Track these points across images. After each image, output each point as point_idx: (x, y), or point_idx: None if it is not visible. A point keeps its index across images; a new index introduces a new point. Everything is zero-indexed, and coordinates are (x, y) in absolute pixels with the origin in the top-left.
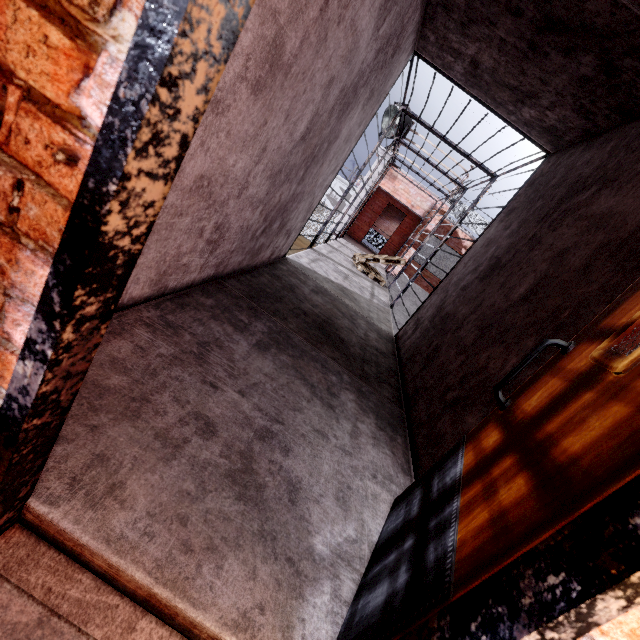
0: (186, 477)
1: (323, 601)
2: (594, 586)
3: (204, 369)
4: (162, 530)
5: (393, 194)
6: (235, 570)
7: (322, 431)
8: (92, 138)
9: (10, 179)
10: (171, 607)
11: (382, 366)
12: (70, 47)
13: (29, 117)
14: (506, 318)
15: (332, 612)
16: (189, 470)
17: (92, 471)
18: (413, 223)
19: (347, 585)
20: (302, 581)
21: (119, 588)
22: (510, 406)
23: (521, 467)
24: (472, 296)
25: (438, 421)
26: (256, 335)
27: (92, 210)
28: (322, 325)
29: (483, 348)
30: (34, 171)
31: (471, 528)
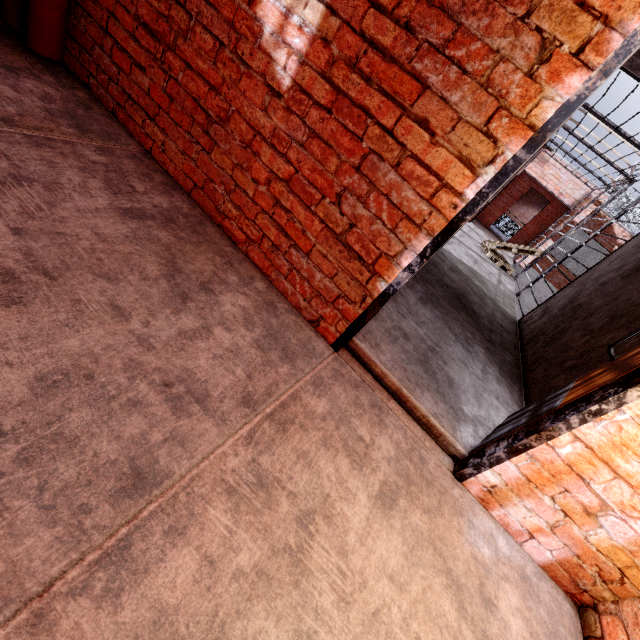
0: (401, 353)
1: (469, 430)
2: (628, 387)
3: (397, 305)
4: (398, 369)
5: (539, 179)
6: (429, 398)
7: (464, 361)
8: (465, 201)
9: (426, 210)
10: (406, 397)
11: (505, 339)
12: (468, 174)
13: (443, 192)
14: (638, 310)
15: (474, 436)
16: (402, 351)
17: (368, 335)
18: (556, 212)
19: (481, 432)
20: (458, 418)
21: (383, 384)
22: (618, 358)
23: (611, 372)
24: (610, 291)
25: (554, 379)
26: (418, 293)
27: (457, 224)
28: (459, 297)
29: (609, 331)
30: (437, 209)
31: (572, 395)
